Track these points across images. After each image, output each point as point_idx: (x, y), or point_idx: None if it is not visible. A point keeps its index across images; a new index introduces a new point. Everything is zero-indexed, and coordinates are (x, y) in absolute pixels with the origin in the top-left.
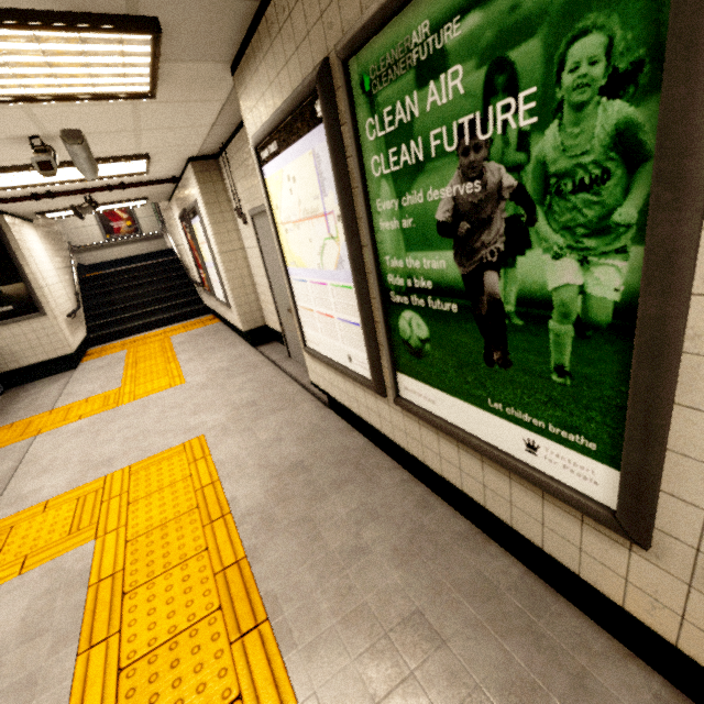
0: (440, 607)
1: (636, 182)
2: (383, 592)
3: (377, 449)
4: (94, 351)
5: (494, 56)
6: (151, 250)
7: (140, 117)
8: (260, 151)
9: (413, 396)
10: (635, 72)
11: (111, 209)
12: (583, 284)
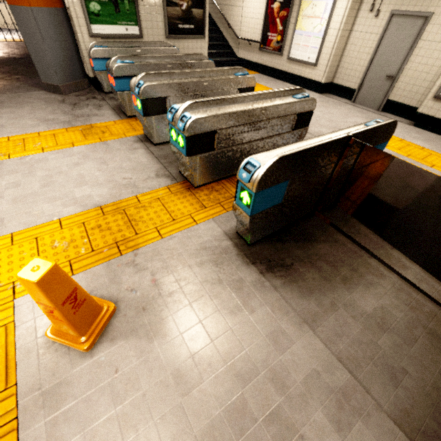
0: None
1: None
2: None
3: None
4: None
5: None
6: None
7: None
8: None
9: None
10: None
11: None
12: None
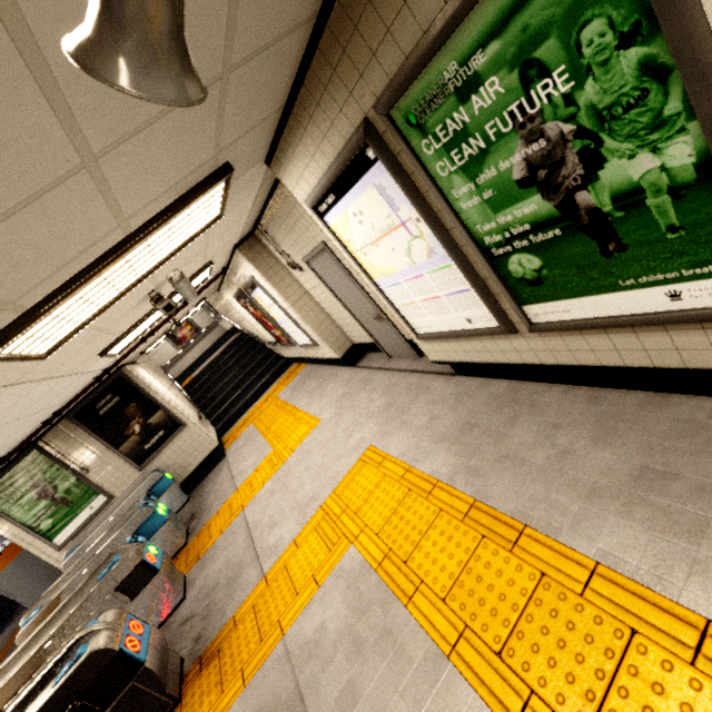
0: (659, 456)
1: (670, 87)
2: (604, 469)
3: (523, 382)
4: (227, 438)
5: (521, 61)
6: (214, 339)
7: (209, 236)
8: (316, 208)
9: (545, 317)
10: (636, 29)
11: (183, 322)
12: (661, 164)
